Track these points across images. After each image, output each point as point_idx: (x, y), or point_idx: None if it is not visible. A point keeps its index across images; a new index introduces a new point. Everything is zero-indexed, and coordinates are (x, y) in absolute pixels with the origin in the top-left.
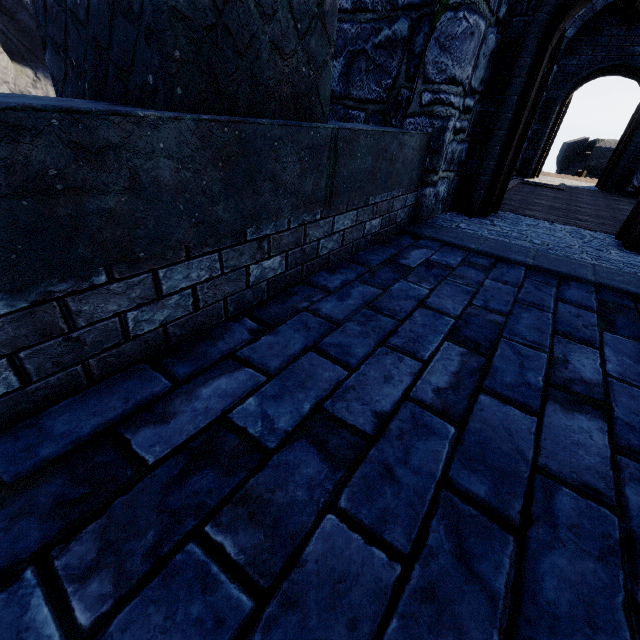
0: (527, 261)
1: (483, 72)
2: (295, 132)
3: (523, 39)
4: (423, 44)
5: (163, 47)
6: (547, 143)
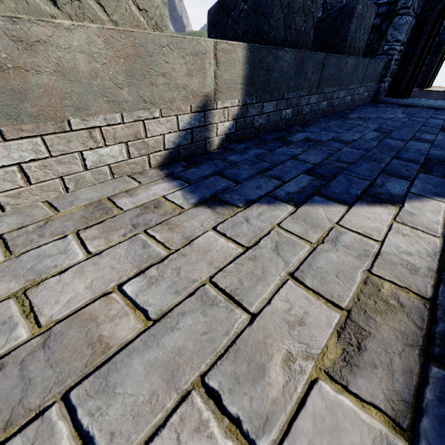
0: (424, 106)
1: (408, 35)
2: (363, 60)
3: (427, 21)
4: (385, 27)
5: (346, 43)
6: (437, 67)
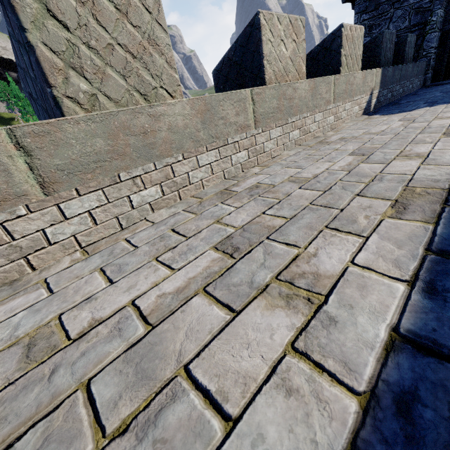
0: None
1: (437, 42)
2: (415, 64)
3: (448, 31)
4: (420, 42)
5: (404, 58)
6: None
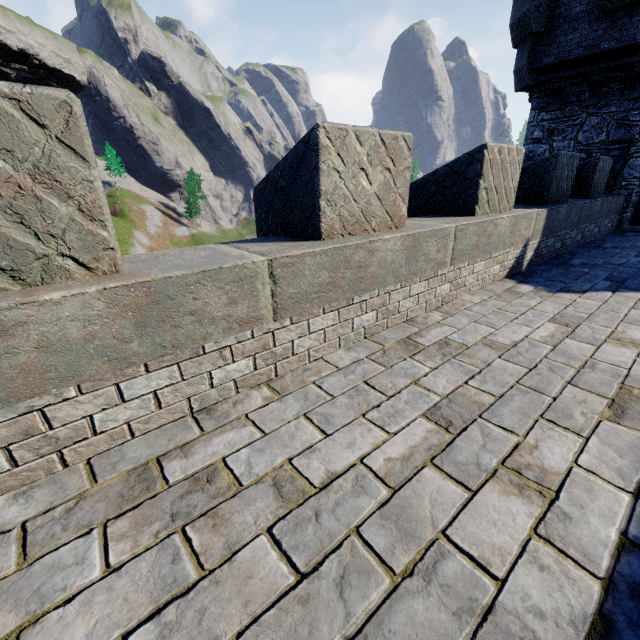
0: None
1: None
2: (607, 200)
3: None
4: (620, 167)
5: (590, 189)
6: None
